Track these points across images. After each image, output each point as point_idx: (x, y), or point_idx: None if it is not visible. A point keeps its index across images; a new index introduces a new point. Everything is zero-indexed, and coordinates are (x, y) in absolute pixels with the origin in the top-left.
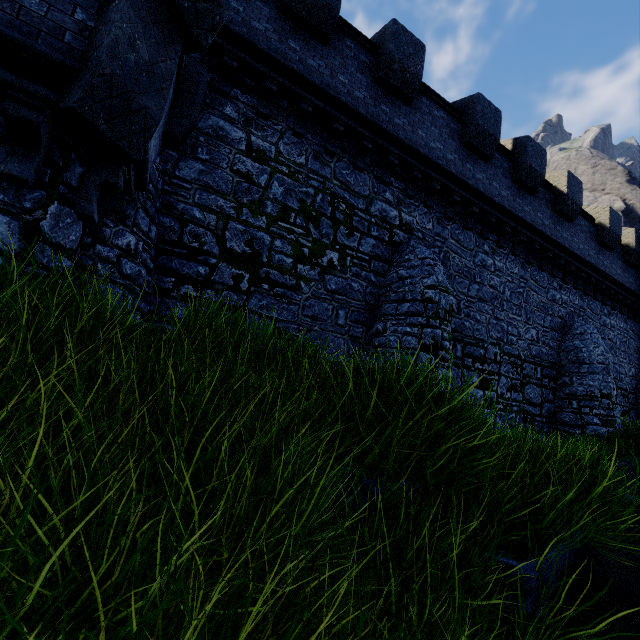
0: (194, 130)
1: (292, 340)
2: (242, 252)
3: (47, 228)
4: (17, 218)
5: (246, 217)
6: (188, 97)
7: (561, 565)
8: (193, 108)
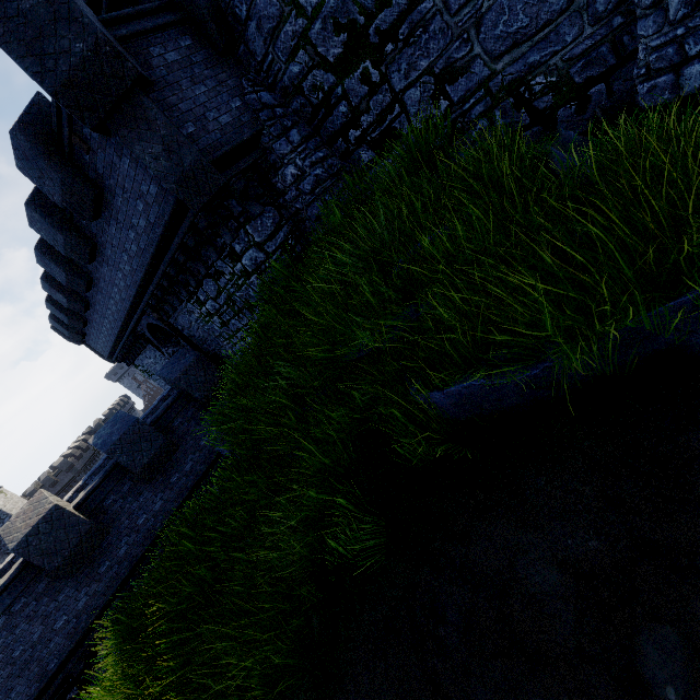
0: (219, 2)
1: (467, 66)
2: (343, 48)
3: (259, 239)
4: (252, 247)
5: (309, 6)
6: (187, 2)
7: (580, 375)
8: (196, 5)
